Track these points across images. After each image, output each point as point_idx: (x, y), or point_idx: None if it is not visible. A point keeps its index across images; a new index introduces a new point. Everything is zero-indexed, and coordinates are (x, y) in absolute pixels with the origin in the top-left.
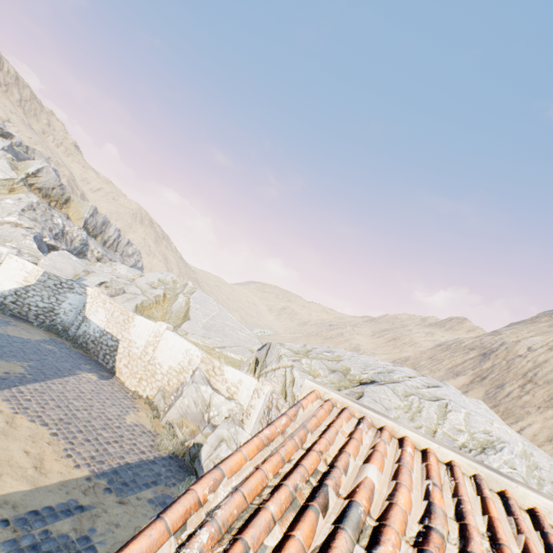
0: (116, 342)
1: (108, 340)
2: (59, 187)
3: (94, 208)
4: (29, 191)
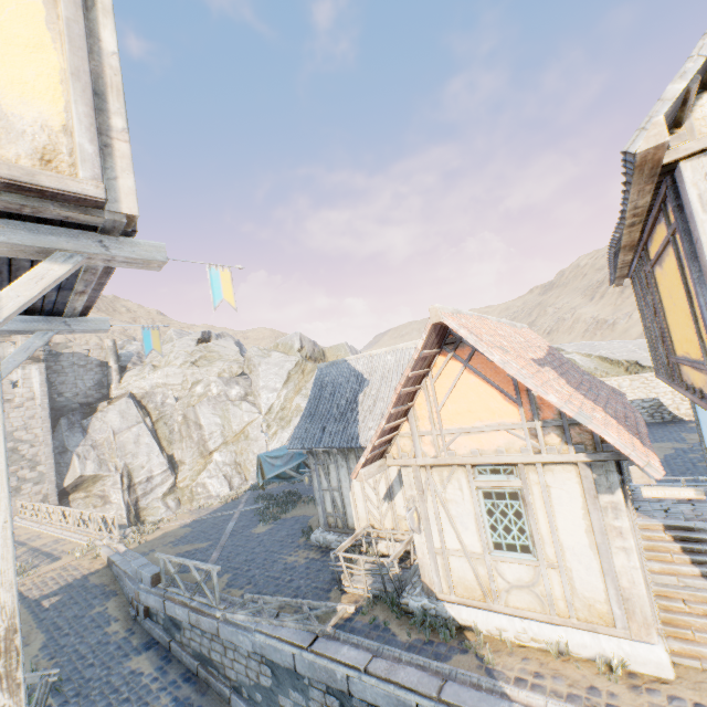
0: (653, 401)
1: (639, 404)
2: (314, 346)
3: (347, 345)
4: (311, 364)
